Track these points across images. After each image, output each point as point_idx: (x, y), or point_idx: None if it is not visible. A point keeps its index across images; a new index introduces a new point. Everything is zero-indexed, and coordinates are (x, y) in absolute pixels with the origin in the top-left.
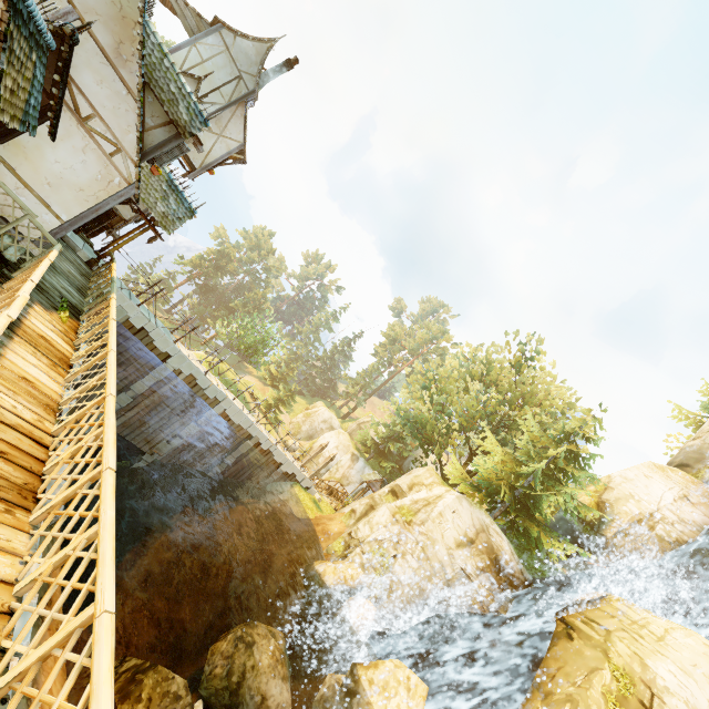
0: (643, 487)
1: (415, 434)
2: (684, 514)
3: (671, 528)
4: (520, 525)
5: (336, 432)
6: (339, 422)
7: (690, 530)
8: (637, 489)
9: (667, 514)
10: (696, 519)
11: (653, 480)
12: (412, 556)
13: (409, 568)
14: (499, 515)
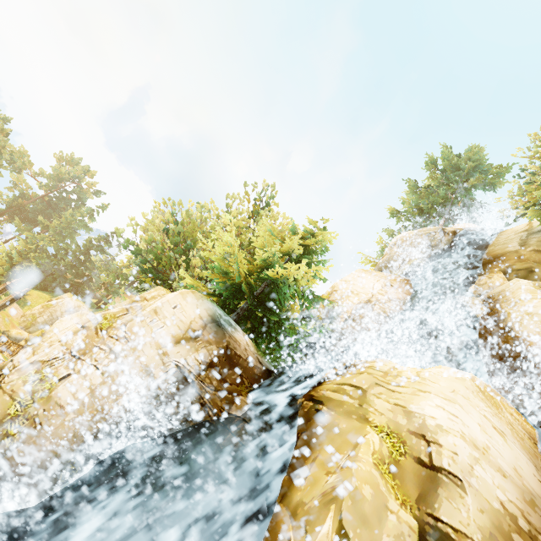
0: (359, 284)
1: (150, 269)
2: (391, 295)
3: (385, 306)
4: (258, 313)
5: (78, 314)
6: (89, 311)
7: (398, 304)
8: (355, 286)
9: (380, 297)
10: (399, 296)
11: (365, 278)
12: (96, 367)
13: (85, 385)
14: (237, 320)
